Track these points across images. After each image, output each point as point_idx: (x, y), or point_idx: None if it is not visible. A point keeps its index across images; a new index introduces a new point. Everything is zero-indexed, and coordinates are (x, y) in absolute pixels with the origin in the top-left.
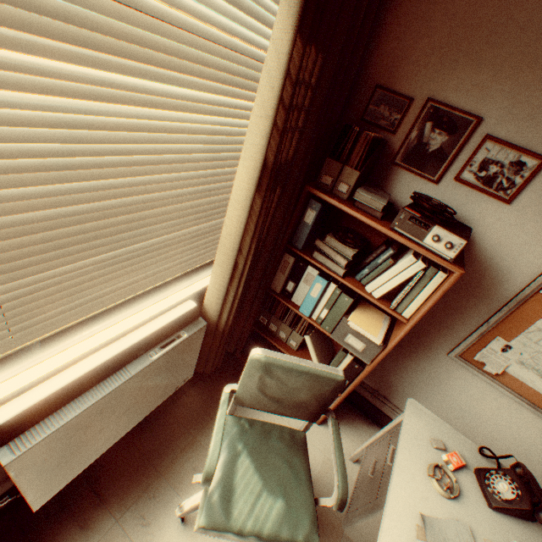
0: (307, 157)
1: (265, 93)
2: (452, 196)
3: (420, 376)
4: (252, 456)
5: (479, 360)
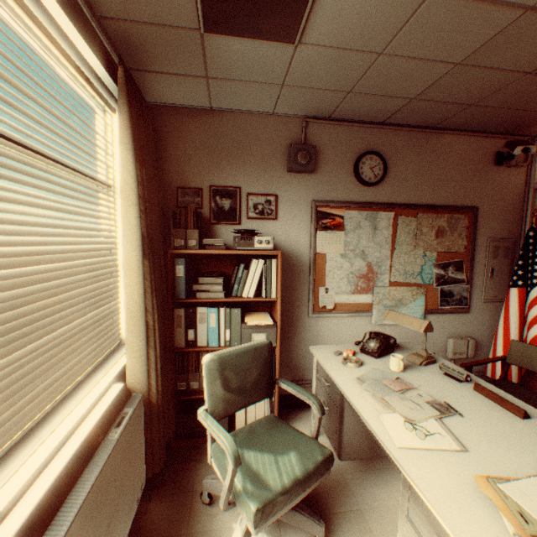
0: (160, 233)
1: (127, 192)
2: (252, 227)
3: (307, 343)
4: (253, 448)
5: (322, 305)
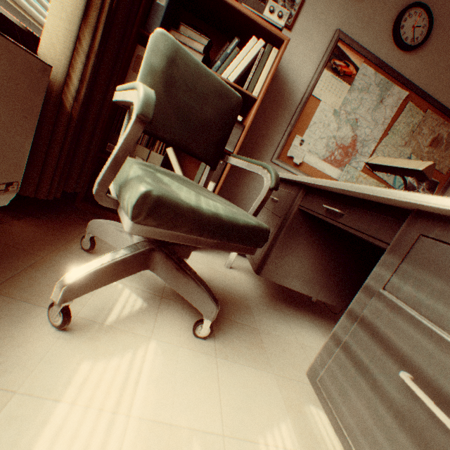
0: None
1: None
2: None
3: (256, 189)
4: (171, 178)
5: (290, 155)
